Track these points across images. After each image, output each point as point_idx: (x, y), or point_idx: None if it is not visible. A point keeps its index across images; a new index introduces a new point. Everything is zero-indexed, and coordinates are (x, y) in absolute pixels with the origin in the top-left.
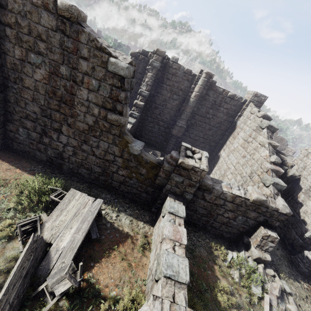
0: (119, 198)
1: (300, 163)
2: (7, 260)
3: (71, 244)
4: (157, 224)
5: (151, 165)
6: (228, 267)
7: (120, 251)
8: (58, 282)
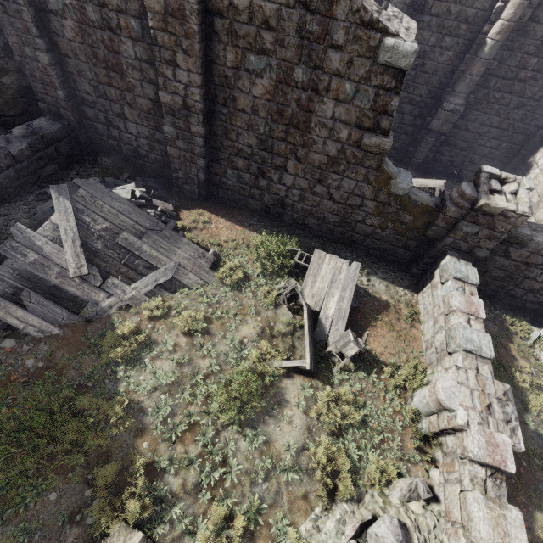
0: (362, 256)
1: None
2: (284, 324)
3: (339, 313)
4: (427, 292)
5: (423, 209)
6: (531, 346)
7: (386, 321)
8: (344, 346)
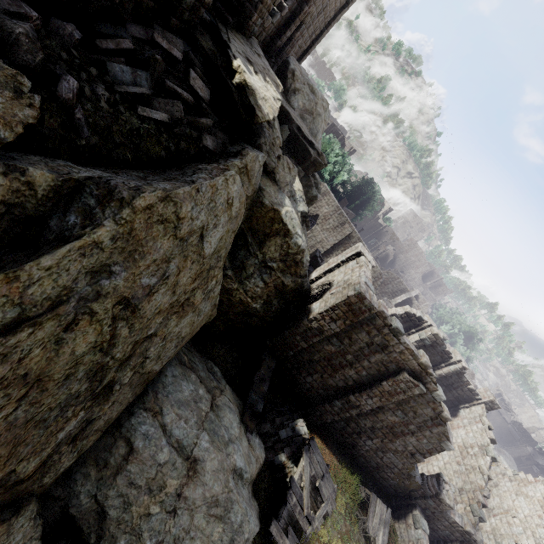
0: (374, 485)
1: (494, 476)
2: None
3: (383, 543)
4: (403, 525)
5: (416, 483)
6: None
7: None
8: None
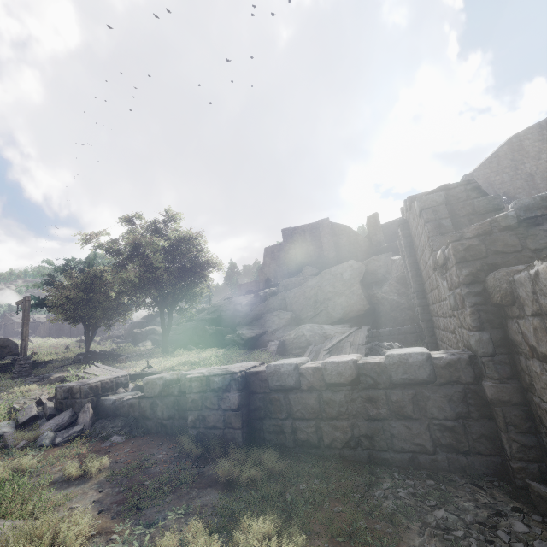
0: None
1: None
2: None
3: None
4: None
5: None
6: None
7: None
8: None
